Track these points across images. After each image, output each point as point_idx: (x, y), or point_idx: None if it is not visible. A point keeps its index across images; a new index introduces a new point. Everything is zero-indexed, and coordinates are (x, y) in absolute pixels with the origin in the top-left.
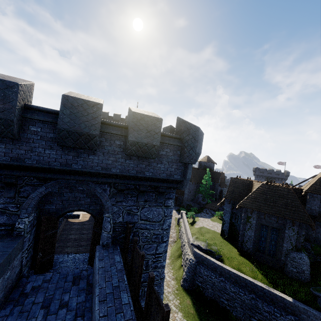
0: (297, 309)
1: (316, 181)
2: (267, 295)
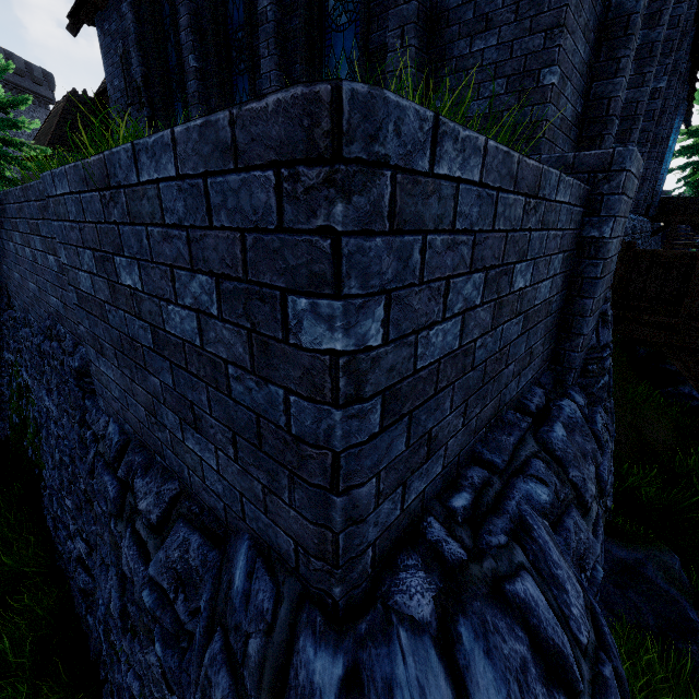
0: None
1: None
2: None
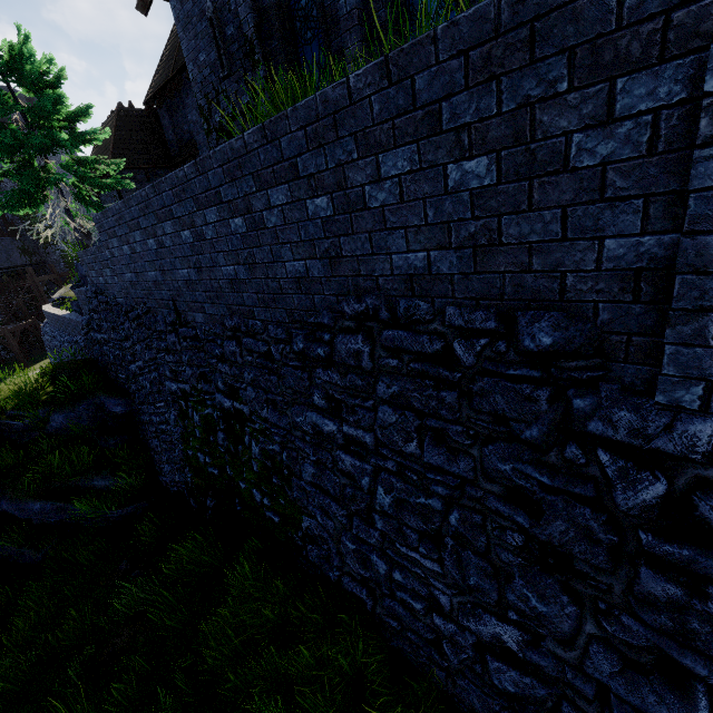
0: (66, 324)
1: (158, 67)
2: (59, 323)
